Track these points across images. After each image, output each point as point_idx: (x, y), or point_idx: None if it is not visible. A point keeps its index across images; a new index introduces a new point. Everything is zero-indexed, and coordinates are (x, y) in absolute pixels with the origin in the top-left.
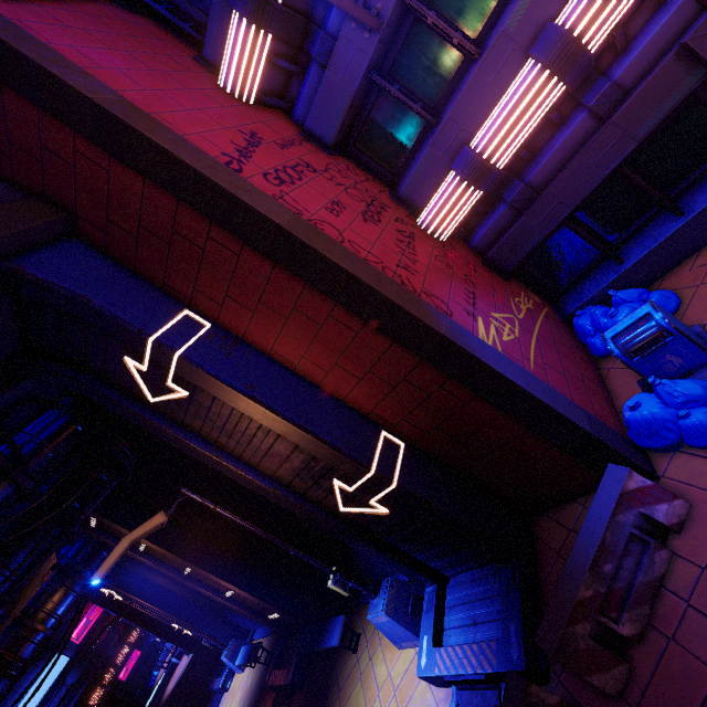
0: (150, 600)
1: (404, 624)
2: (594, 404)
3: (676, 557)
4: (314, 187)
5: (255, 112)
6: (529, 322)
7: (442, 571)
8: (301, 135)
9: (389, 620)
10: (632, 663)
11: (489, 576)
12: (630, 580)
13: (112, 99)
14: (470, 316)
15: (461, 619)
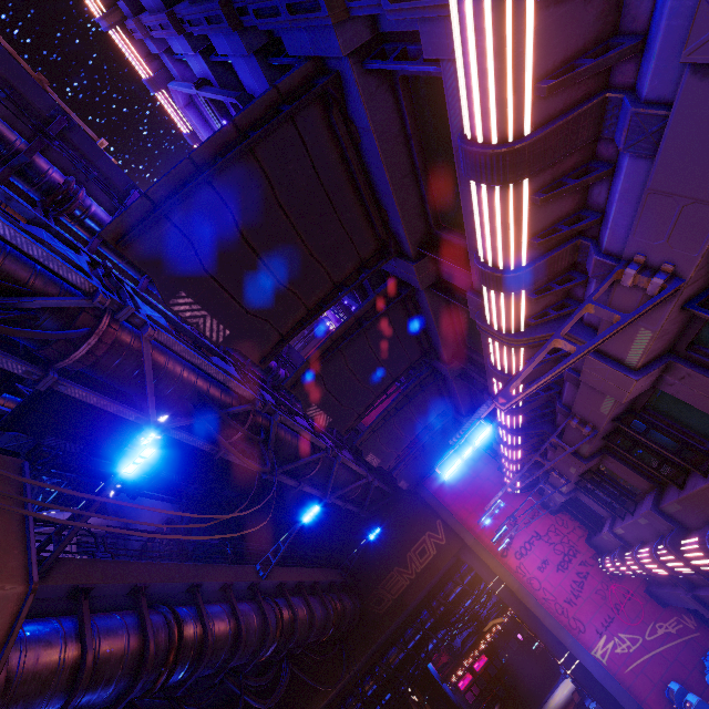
0: None
1: None
2: (669, 707)
3: None
4: (536, 552)
5: (519, 499)
6: (656, 643)
7: None
8: (540, 505)
9: None
10: None
11: None
12: None
13: (473, 542)
14: (597, 634)
15: None
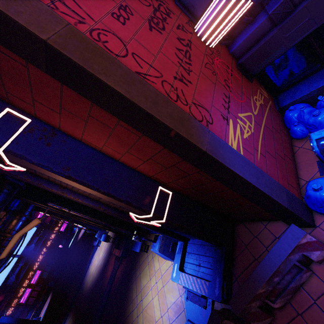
0: (61, 217)
1: (167, 255)
2: (288, 176)
3: (314, 275)
4: None
5: None
6: (260, 116)
7: (187, 237)
8: None
9: (160, 253)
10: (275, 316)
11: (209, 246)
12: (286, 285)
13: None
14: (224, 120)
15: (193, 260)
